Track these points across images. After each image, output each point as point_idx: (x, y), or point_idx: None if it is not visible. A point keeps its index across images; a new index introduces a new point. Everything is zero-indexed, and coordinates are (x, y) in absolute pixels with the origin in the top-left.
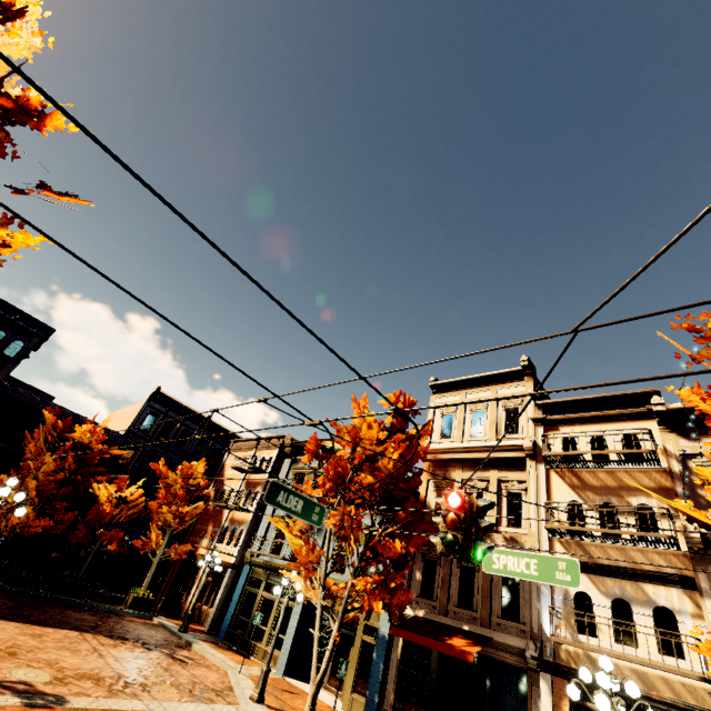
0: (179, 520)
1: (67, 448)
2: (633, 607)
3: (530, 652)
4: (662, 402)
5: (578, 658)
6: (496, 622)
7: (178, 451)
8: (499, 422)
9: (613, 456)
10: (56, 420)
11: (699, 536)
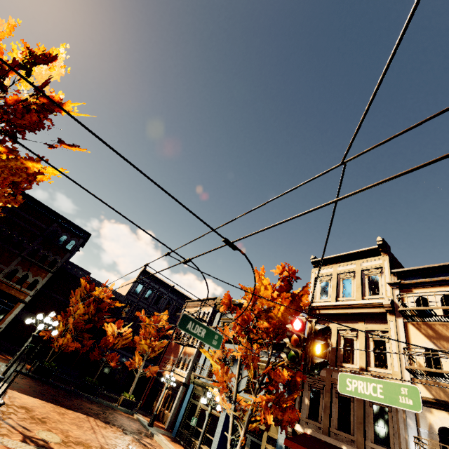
0: (151, 350)
1: (91, 300)
2: None
3: None
4: None
5: None
6: (369, 446)
7: (155, 307)
8: (363, 286)
9: None
10: (86, 284)
11: None
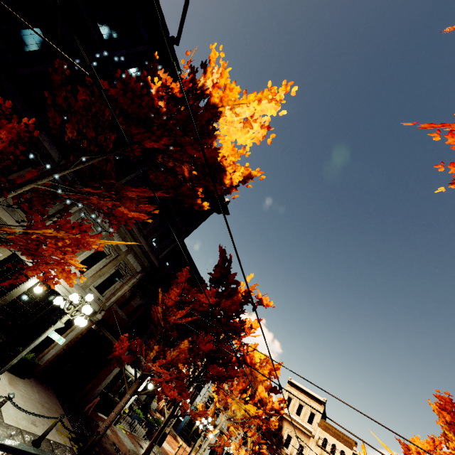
0: None
1: None
2: None
3: None
4: (356, 450)
5: None
6: None
7: None
8: (307, 415)
9: (336, 454)
10: None
11: None
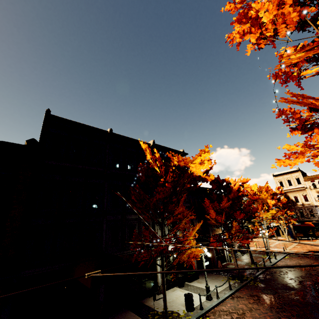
0: None
1: None
2: None
3: None
4: None
5: None
6: (310, 217)
7: None
8: (295, 182)
9: None
10: None
11: None
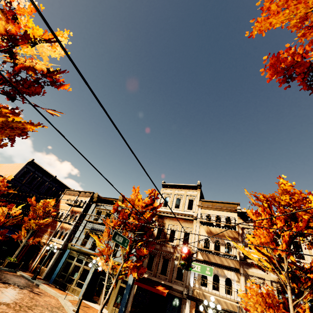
0: (38, 226)
1: None
2: (220, 277)
3: (185, 292)
4: (240, 209)
5: (200, 294)
6: (174, 280)
7: (37, 190)
8: (186, 204)
9: (222, 224)
10: None
11: (243, 256)
